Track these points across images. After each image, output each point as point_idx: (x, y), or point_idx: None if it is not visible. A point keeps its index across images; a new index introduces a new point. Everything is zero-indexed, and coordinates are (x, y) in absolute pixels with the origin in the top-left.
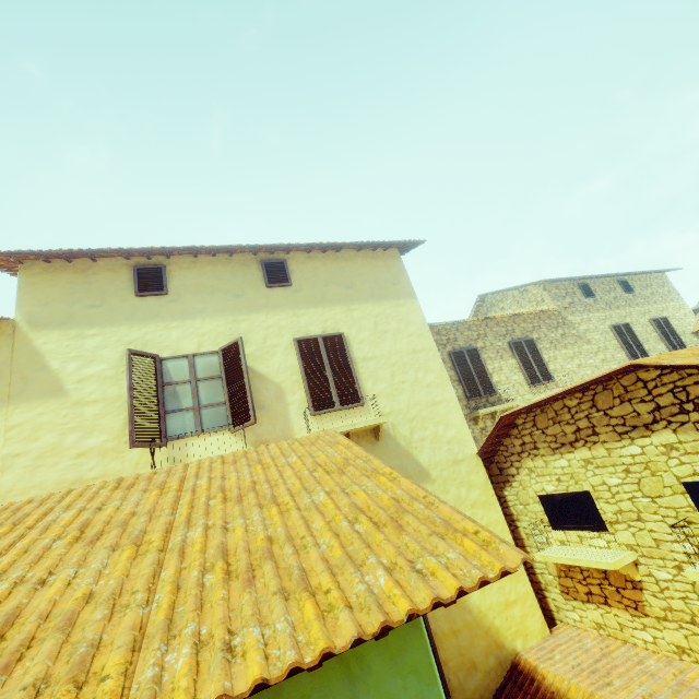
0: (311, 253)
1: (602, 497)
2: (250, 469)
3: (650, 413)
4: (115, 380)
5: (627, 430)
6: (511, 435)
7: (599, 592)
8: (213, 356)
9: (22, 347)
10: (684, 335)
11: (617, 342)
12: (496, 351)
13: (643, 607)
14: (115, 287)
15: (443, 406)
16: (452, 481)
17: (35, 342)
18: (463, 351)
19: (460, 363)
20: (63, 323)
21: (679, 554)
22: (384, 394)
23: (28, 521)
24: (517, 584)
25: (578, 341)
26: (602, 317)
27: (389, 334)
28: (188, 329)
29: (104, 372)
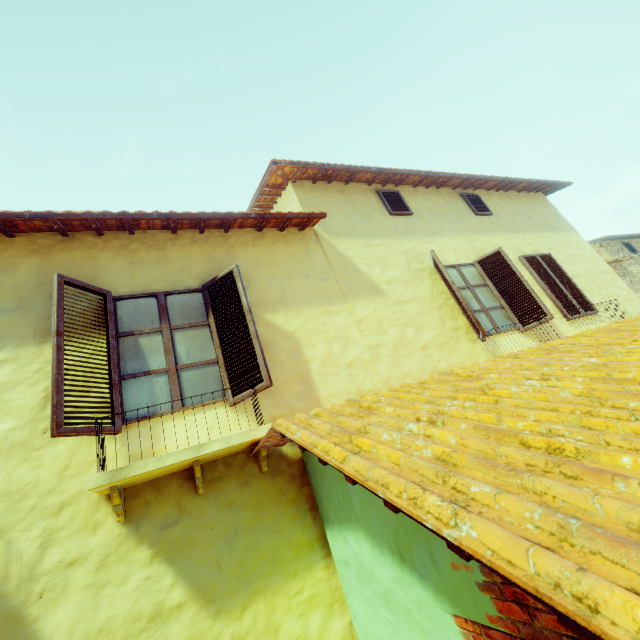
0: (489, 191)
1: None
2: None
3: None
4: (413, 284)
5: None
6: None
7: None
8: (471, 268)
9: (330, 251)
10: None
11: None
12: None
13: None
14: (371, 207)
15: None
16: None
17: (338, 247)
18: None
19: None
20: (350, 233)
21: None
22: (603, 305)
23: (636, 339)
24: None
25: None
26: None
27: (577, 258)
28: (441, 244)
29: (402, 277)
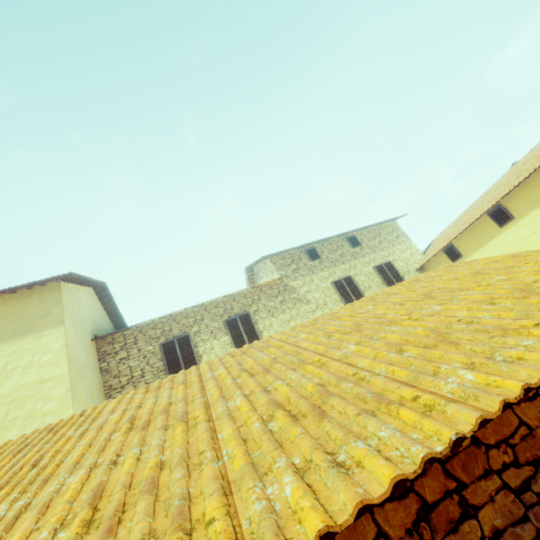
0: None
1: None
2: None
3: None
4: None
5: None
6: None
7: None
8: None
9: None
10: (408, 274)
11: (338, 296)
12: (210, 332)
13: None
14: None
15: None
16: None
17: None
18: (174, 340)
19: (169, 352)
20: None
21: None
22: None
23: None
24: None
25: (297, 303)
26: (325, 275)
27: (18, 370)
28: None
29: None
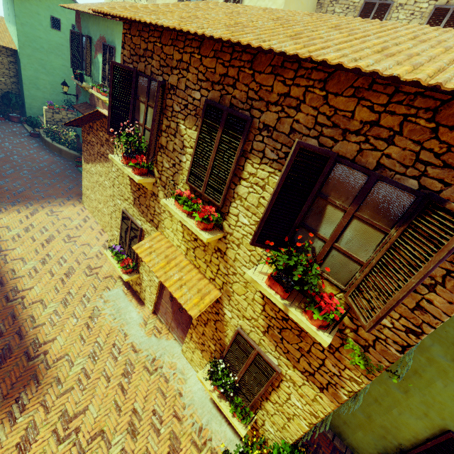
0: None
1: None
2: None
3: None
4: None
5: None
6: None
7: None
8: None
9: None
10: None
11: None
12: (411, 13)
13: None
14: None
15: None
16: None
17: None
18: (376, 3)
19: (364, 14)
20: None
21: None
22: None
23: None
24: None
25: None
26: None
27: None
28: None
29: None
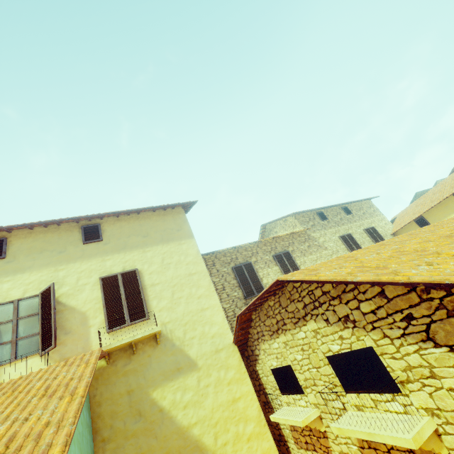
0: (120, 217)
1: (297, 369)
2: (1, 397)
3: (303, 309)
4: None
5: (297, 321)
6: (252, 326)
7: (310, 441)
8: (34, 298)
9: None
10: (386, 237)
11: (344, 246)
12: (264, 262)
13: (331, 452)
14: None
15: (210, 311)
16: (214, 366)
17: None
18: (241, 265)
19: (239, 274)
20: None
21: (337, 409)
22: (166, 308)
23: None
24: (262, 442)
25: (319, 249)
26: (333, 231)
27: (172, 265)
28: (17, 281)
29: None
